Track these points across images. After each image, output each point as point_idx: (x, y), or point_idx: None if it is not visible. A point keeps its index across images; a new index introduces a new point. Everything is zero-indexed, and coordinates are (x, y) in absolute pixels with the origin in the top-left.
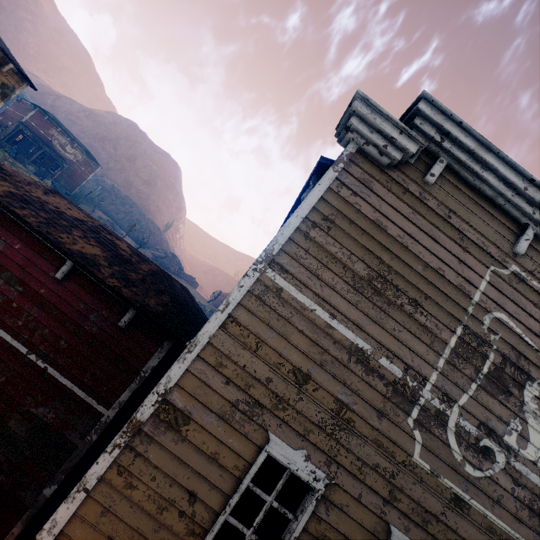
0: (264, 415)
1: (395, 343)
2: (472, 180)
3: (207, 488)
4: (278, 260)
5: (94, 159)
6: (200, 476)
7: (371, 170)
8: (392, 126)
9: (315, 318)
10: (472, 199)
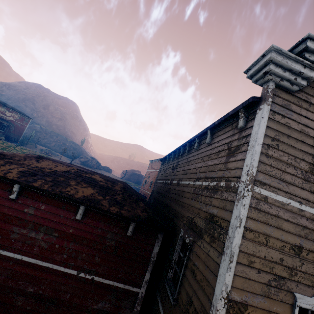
0: (286, 283)
1: None
2: None
3: None
4: (257, 178)
5: (26, 115)
6: None
7: (287, 96)
8: (298, 64)
9: (291, 208)
10: None
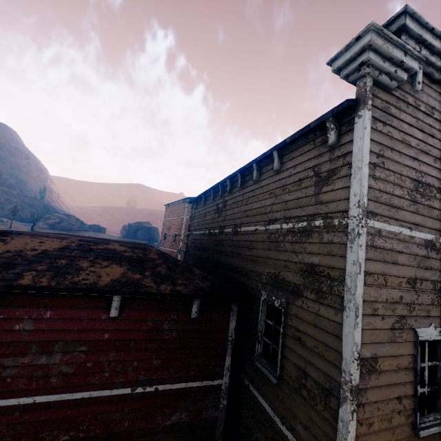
0: (407, 321)
1: (440, 224)
2: (438, 76)
3: (402, 387)
4: (369, 209)
5: None
6: (396, 384)
7: (385, 96)
8: (399, 51)
9: (403, 237)
10: (437, 92)
